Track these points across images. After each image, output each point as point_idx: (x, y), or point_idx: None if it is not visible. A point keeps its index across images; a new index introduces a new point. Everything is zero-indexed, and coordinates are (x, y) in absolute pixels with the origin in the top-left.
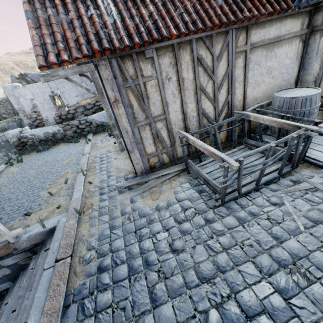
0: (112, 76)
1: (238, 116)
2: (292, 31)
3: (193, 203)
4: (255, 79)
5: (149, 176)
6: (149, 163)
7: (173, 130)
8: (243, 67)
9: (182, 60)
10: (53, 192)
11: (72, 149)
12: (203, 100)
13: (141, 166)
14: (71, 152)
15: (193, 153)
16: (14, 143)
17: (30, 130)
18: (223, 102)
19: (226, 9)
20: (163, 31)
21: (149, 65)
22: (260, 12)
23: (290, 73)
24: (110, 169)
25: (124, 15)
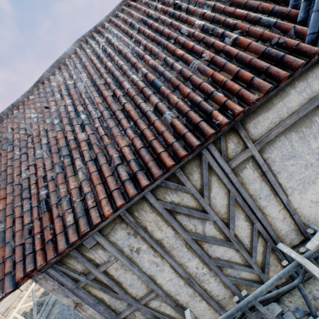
0: (58, 283)
1: (293, 270)
2: None
3: None
4: (297, 179)
5: None
6: None
7: (179, 301)
8: (259, 176)
9: (144, 221)
10: None
11: None
12: (209, 247)
13: None
14: None
15: None
16: None
17: None
18: (249, 234)
19: (181, 127)
20: (91, 216)
21: (100, 250)
22: (246, 101)
23: None
24: None
25: (51, 201)
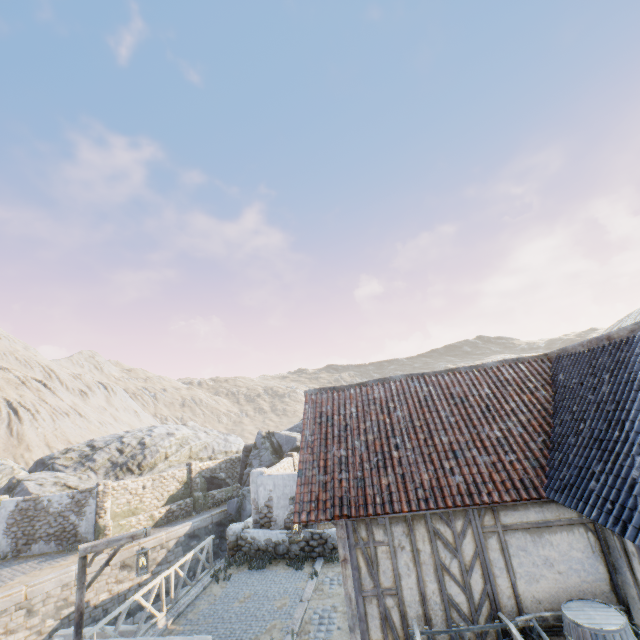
0: (345, 535)
1: (500, 625)
2: (565, 516)
3: None
4: (526, 569)
5: None
6: None
7: (408, 615)
8: (499, 549)
9: (416, 530)
10: None
11: (291, 582)
12: (448, 581)
13: None
14: (287, 587)
15: None
16: (230, 543)
17: (253, 529)
18: (480, 591)
19: (462, 489)
20: (394, 505)
21: (381, 530)
22: (501, 498)
23: (592, 572)
24: None
25: (366, 483)
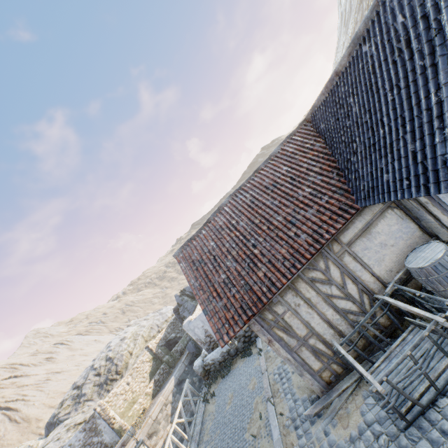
0: (260, 326)
1: (380, 303)
2: (377, 210)
3: (382, 426)
4: (373, 259)
5: (330, 394)
6: (323, 379)
7: (326, 339)
8: (353, 260)
9: (299, 288)
10: (254, 433)
11: (250, 366)
12: (336, 302)
13: (317, 385)
14: (250, 371)
15: (362, 350)
16: (201, 373)
17: (208, 355)
18: (357, 292)
19: (310, 241)
20: (277, 285)
21: (279, 306)
22: (335, 228)
23: (408, 231)
24: (293, 390)
25: (250, 284)
